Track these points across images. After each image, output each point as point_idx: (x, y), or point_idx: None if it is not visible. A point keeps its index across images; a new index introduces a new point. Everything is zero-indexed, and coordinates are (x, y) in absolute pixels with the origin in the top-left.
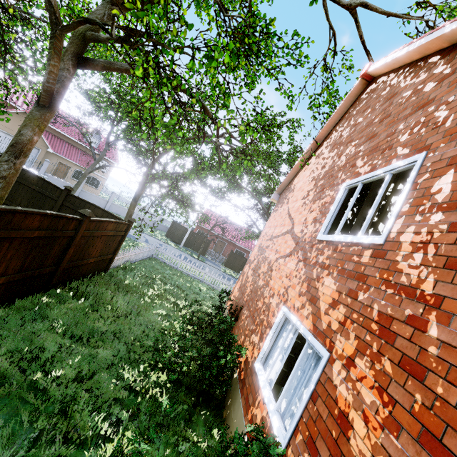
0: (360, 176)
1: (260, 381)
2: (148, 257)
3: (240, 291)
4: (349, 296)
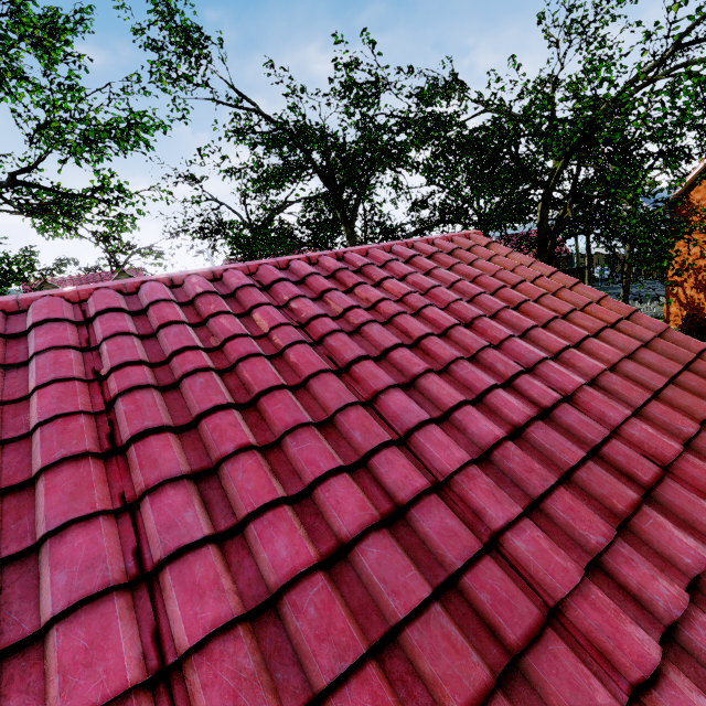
0: None
1: None
2: None
3: (690, 309)
4: None
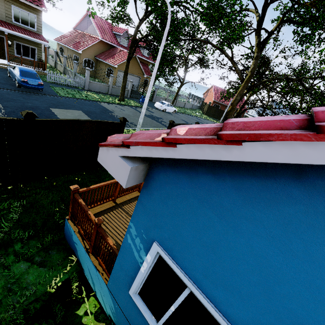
0: None
1: None
2: None
3: None
4: None
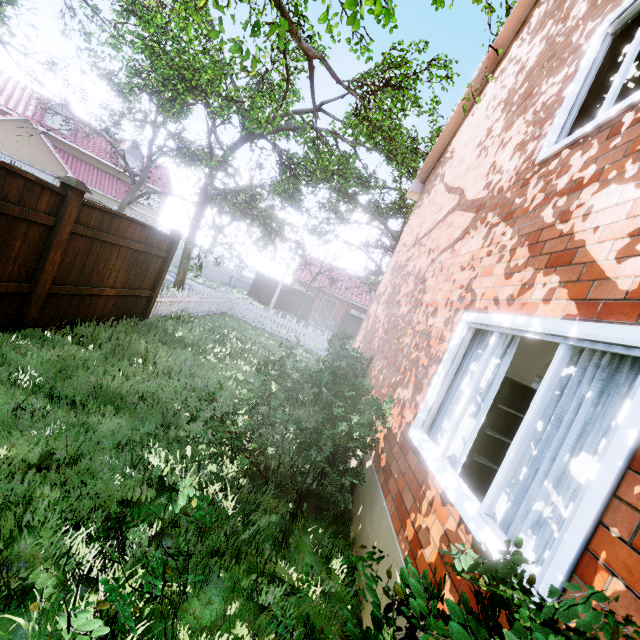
0: None
1: (430, 461)
2: (220, 313)
3: (366, 341)
4: None
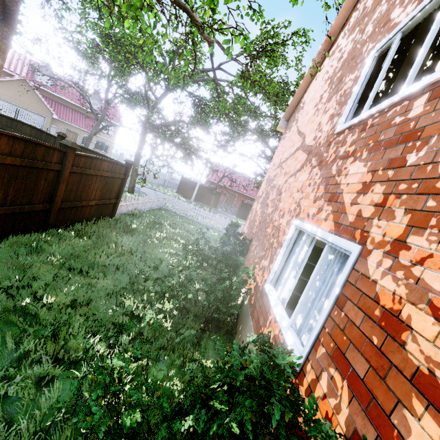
0: (398, 25)
1: (271, 301)
2: (158, 208)
3: (250, 227)
4: (390, 168)
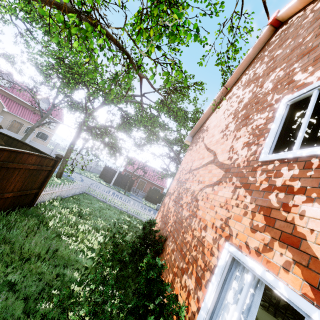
0: (310, 84)
1: None
2: (81, 193)
3: (163, 221)
4: None
